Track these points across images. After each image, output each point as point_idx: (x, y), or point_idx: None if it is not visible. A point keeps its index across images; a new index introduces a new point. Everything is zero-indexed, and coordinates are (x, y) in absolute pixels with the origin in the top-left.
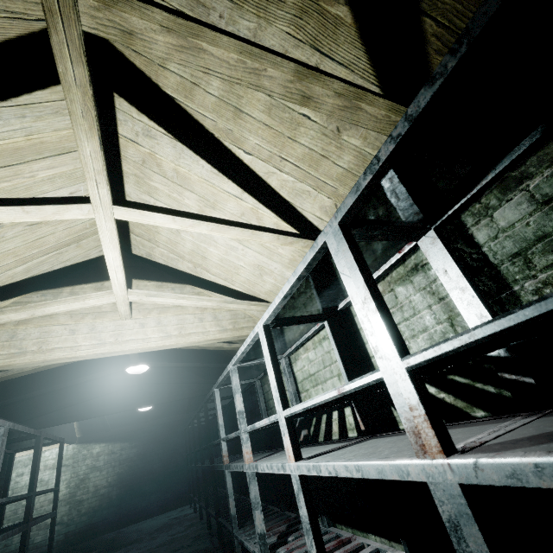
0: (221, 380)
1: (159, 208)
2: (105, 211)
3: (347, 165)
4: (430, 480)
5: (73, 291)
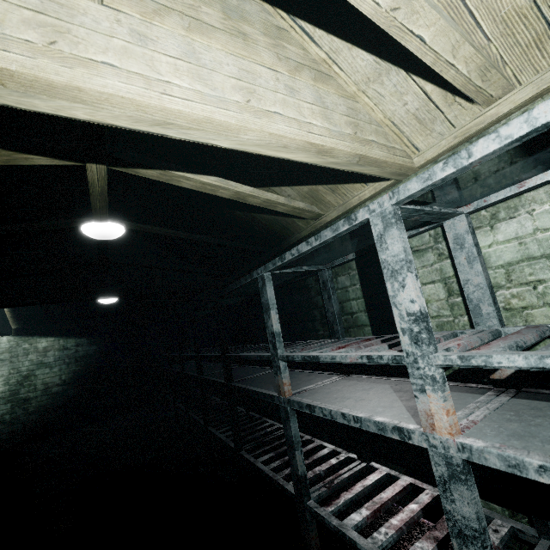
0: (302, 252)
1: None
2: None
3: None
4: None
5: None
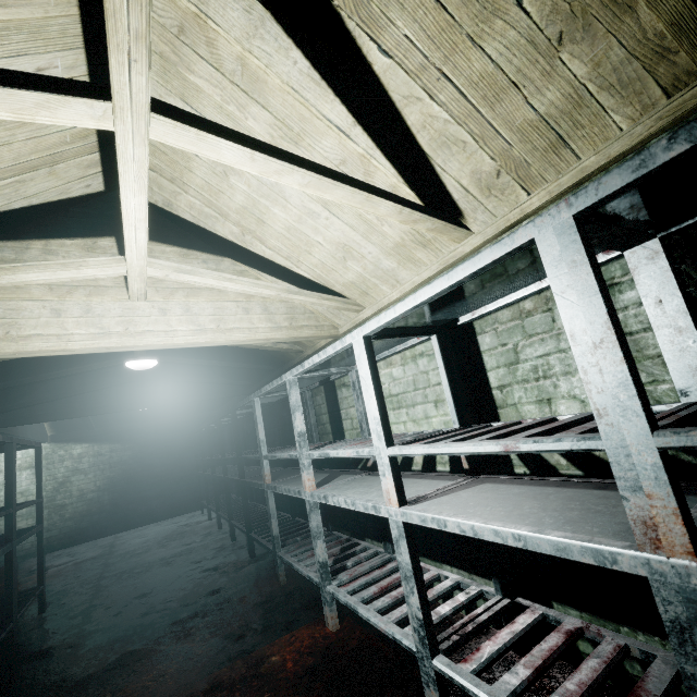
0: (268, 390)
1: (229, 132)
2: (137, 121)
3: (546, 108)
4: (655, 577)
5: (47, 248)
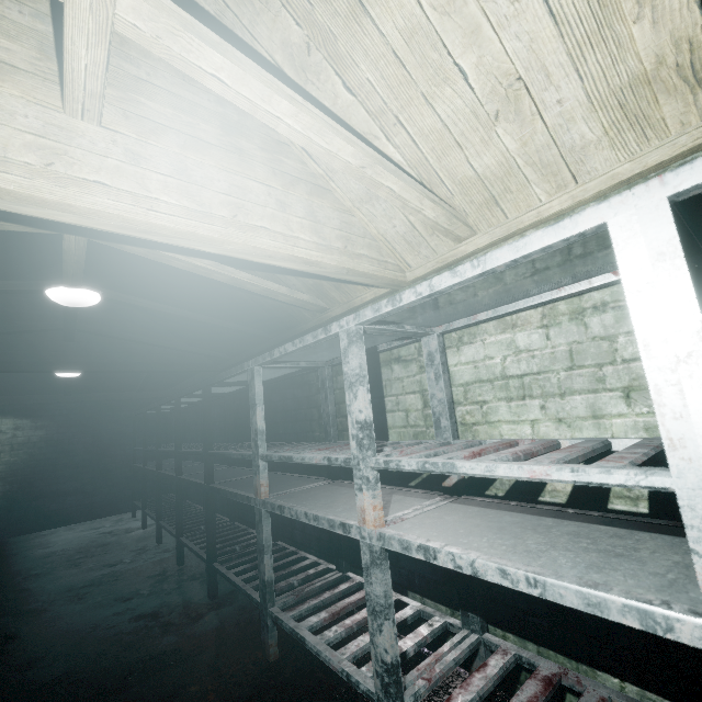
0: (288, 352)
1: None
2: None
3: None
4: None
5: None
